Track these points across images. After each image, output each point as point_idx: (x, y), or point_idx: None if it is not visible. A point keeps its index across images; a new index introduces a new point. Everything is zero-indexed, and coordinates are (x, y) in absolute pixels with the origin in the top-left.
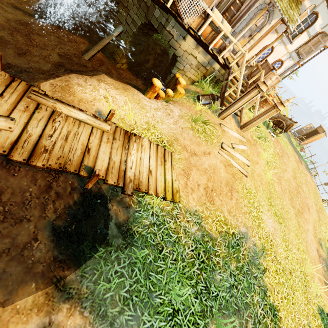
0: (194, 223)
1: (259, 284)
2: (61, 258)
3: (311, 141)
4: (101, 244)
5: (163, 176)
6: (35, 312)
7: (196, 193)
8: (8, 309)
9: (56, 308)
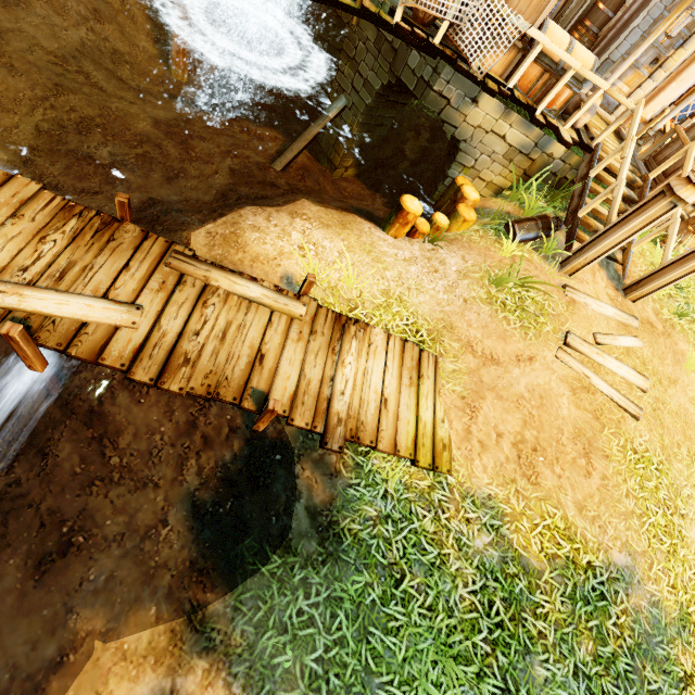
0: (483, 527)
1: None
2: (202, 564)
3: None
4: (276, 547)
5: (414, 410)
6: (150, 664)
7: (491, 455)
8: (112, 648)
9: (185, 664)
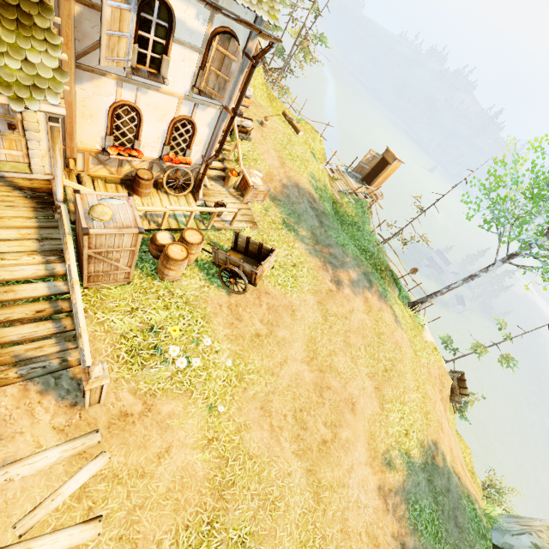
0: None
1: None
2: None
3: (385, 179)
4: None
5: None
6: None
7: None
8: None
9: None
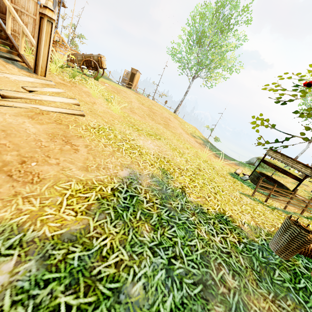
0: None
1: (191, 211)
2: None
3: (137, 83)
4: None
5: None
6: None
7: None
8: None
9: None
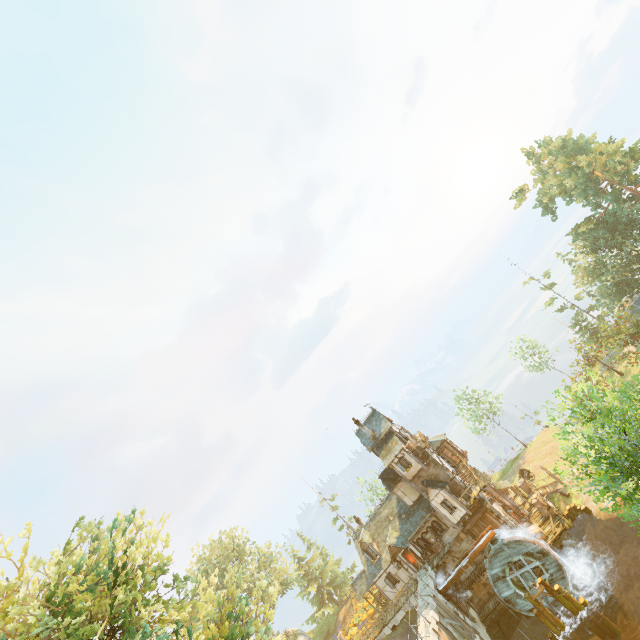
0: None
1: None
2: None
3: None
4: None
5: None
6: None
7: None
8: None
9: None
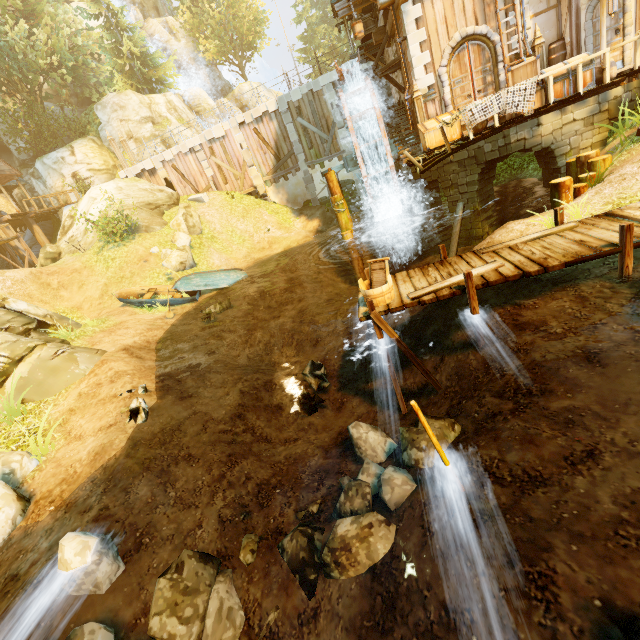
0: None
1: None
2: None
3: None
4: None
5: None
6: None
7: None
8: None
9: None
